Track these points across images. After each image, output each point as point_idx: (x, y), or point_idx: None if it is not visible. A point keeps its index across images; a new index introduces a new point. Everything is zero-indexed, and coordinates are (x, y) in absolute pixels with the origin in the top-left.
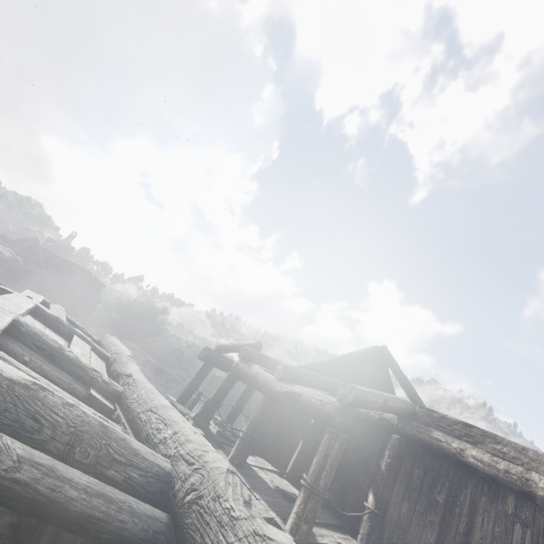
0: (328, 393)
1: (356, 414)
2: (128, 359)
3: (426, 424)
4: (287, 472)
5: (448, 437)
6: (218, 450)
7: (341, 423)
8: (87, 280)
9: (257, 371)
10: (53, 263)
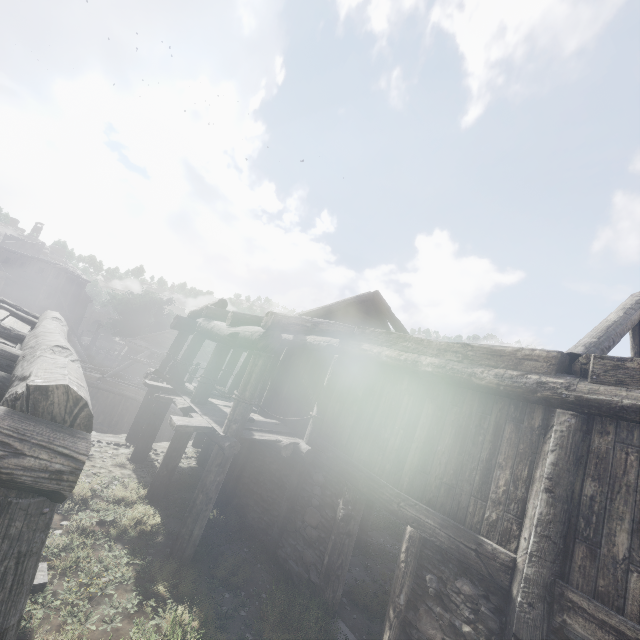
0: (293, 336)
1: (311, 347)
2: (53, 320)
3: (360, 341)
4: (259, 408)
5: (373, 346)
6: (182, 396)
7: (267, 347)
8: (64, 278)
9: (214, 324)
10: (15, 262)
